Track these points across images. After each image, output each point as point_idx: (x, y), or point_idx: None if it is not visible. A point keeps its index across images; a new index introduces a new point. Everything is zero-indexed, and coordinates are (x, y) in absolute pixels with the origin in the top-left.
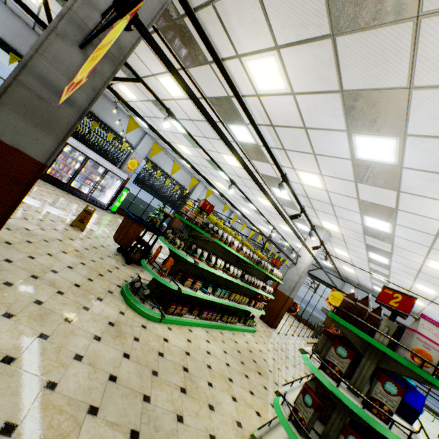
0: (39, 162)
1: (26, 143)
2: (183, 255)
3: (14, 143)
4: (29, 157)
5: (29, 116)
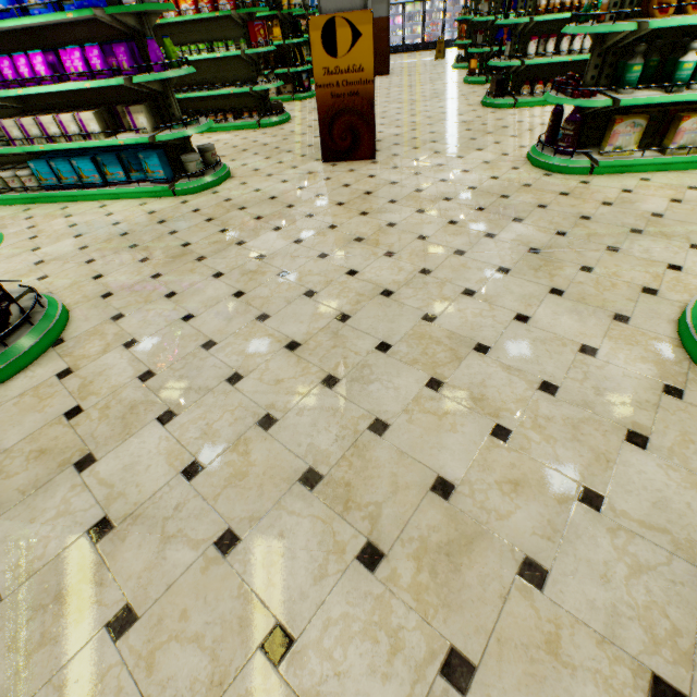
0: (386, 18)
1: (380, 13)
2: (465, 18)
3: (378, 16)
4: (383, 18)
5: (377, 2)
